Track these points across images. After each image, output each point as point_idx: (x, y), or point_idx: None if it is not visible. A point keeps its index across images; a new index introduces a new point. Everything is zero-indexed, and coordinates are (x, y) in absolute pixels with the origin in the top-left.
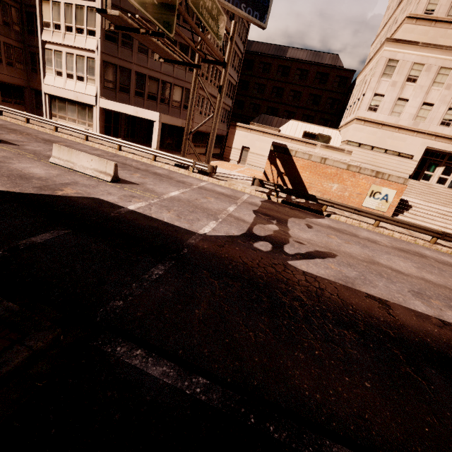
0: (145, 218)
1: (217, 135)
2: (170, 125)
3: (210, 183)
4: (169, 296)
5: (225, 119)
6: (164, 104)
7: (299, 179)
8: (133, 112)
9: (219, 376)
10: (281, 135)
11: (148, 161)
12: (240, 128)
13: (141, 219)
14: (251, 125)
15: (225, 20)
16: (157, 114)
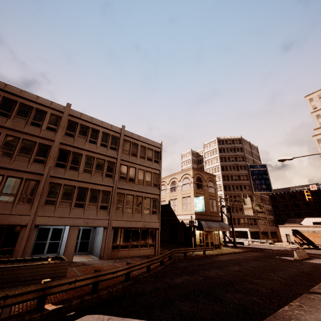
0: (261, 248)
1: (272, 232)
2: (250, 231)
3: (274, 246)
4: (270, 250)
5: (273, 224)
6: (247, 225)
7: (309, 240)
8: (240, 229)
9: (277, 252)
10: (301, 226)
11: (250, 243)
12: (280, 226)
13: (260, 248)
14: (285, 224)
15: (260, 204)
16: (248, 229)
